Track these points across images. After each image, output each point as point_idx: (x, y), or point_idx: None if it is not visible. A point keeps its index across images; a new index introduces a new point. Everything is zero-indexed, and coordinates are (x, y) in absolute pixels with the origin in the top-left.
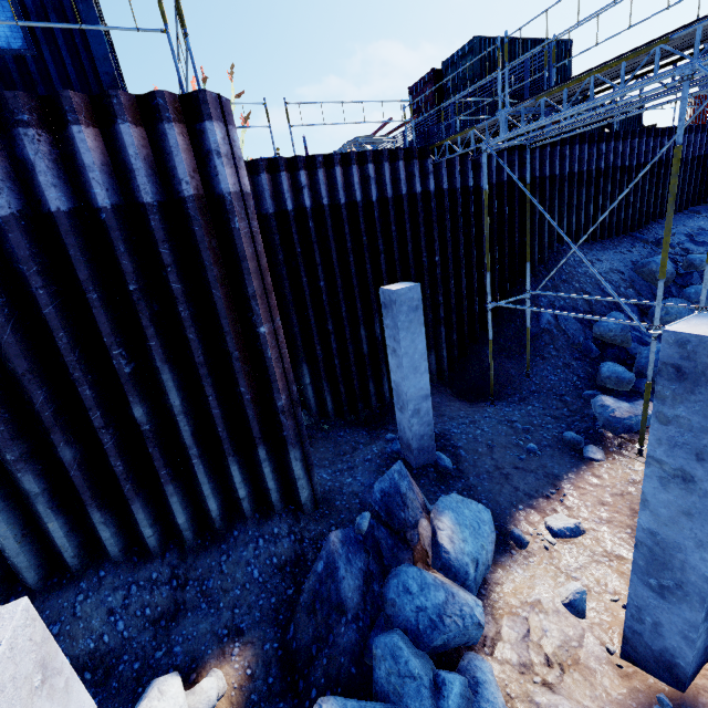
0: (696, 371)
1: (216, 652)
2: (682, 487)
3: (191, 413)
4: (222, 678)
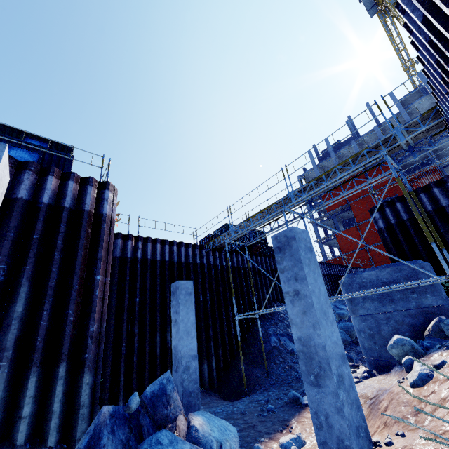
0: (282, 245)
1: None
2: (297, 299)
3: (25, 322)
4: None
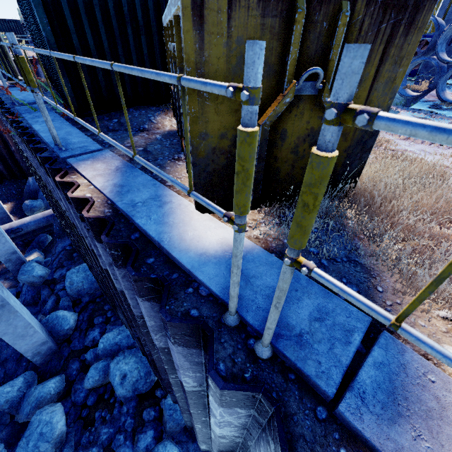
0: None
1: (4, 203)
2: None
3: None
4: (6, 206)
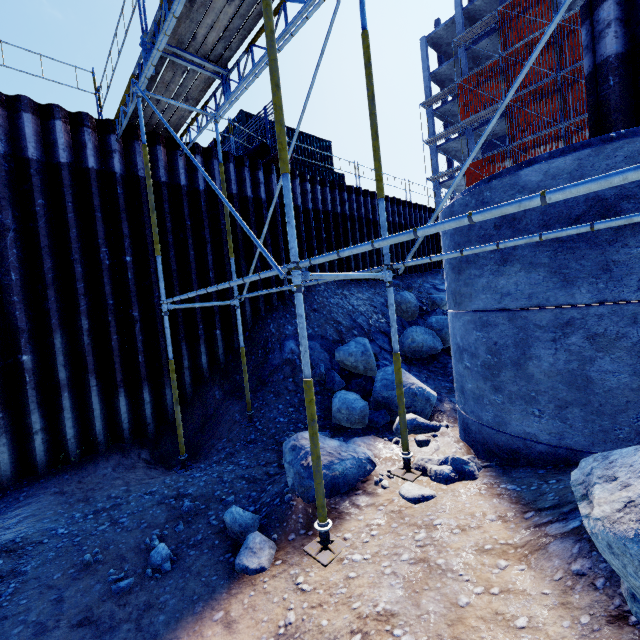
0: None
1: None
2: None
3: None
4: None
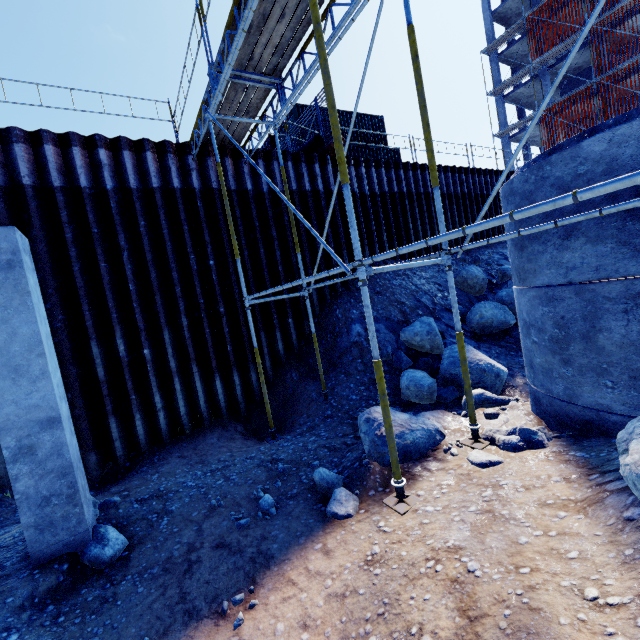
0: None
1: None
2: None
3: None
4: None
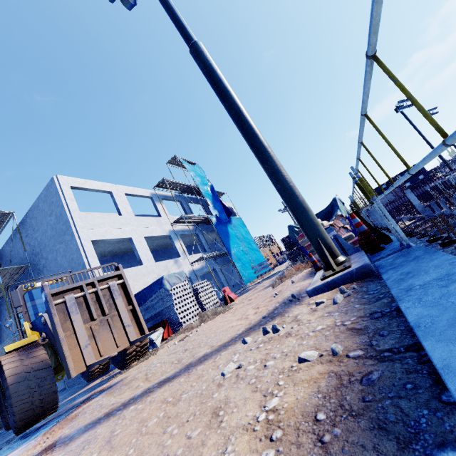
0: None
1: None
2: None
3: None
4: None
